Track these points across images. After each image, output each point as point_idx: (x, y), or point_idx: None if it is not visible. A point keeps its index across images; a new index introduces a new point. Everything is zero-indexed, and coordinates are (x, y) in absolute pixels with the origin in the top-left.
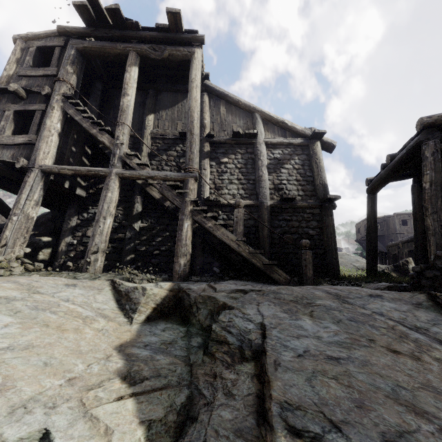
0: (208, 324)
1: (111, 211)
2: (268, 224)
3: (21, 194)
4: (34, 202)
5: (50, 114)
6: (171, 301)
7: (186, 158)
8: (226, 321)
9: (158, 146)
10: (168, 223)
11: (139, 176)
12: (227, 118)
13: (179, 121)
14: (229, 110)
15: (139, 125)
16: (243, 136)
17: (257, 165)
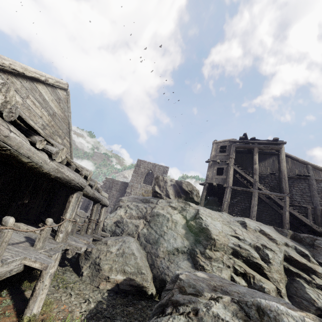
0: (310, 243)
1: (256, 204)
2: (320, 217)
3: (226, 195)
4: (229, 198)
5: (230, 170)
6: (293, 236)
7: (283, 188)
8: (318, 242)
9: (259, 177)
10: (267, 209)
11: (265, 193)
12: (292, 166)
13: (268, 167)
14: (293, 163)
15: (250, 168)
16: (302, 176)
17: (311, 189)
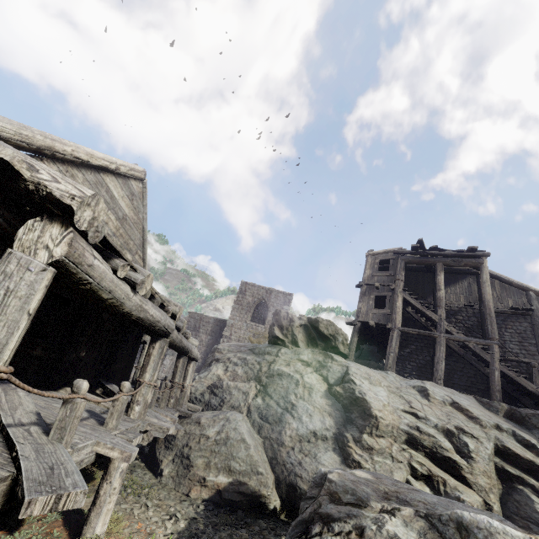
0: None
1: (444, 358)
2: None
3: (392, 342)
4: (397, 347)
5: (397, 300)
6: (509, 413)
7: (488, 331)
8: None
9: (447, 311)
10: (463, 366)
11: (458, 339)
12: (502, 294)
13: (461, 294)
14: (503, 287)
15: (431, 296)
16: (520, 309)
17: (537, 333)
